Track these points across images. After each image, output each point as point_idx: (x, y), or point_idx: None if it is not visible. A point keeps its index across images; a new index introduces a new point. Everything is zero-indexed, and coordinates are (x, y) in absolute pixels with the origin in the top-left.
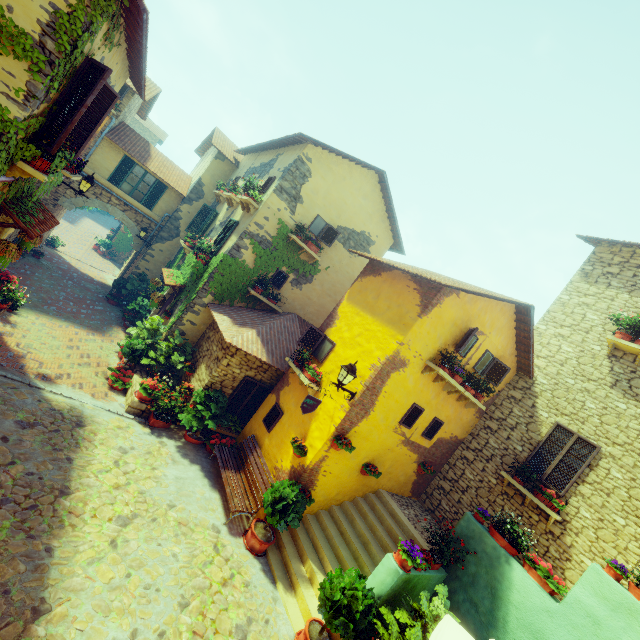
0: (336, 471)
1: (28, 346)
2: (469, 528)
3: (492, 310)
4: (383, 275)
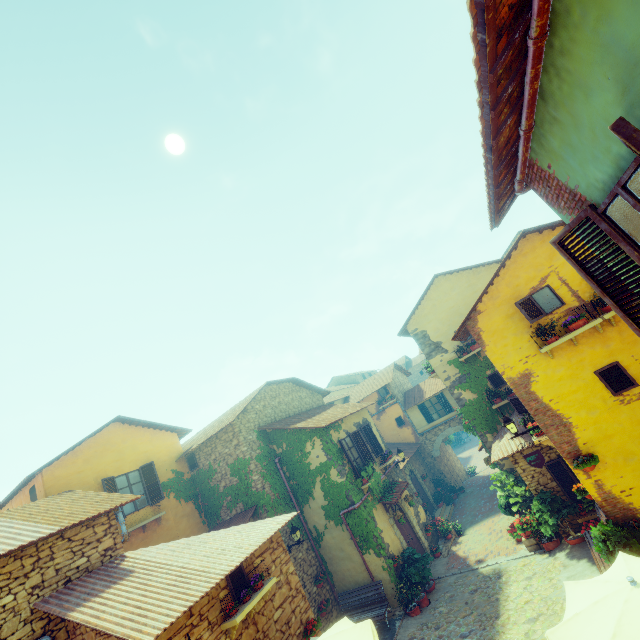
0: (635, 482)
1: (468, 549)
2: None
3: (519, 268)
4: None
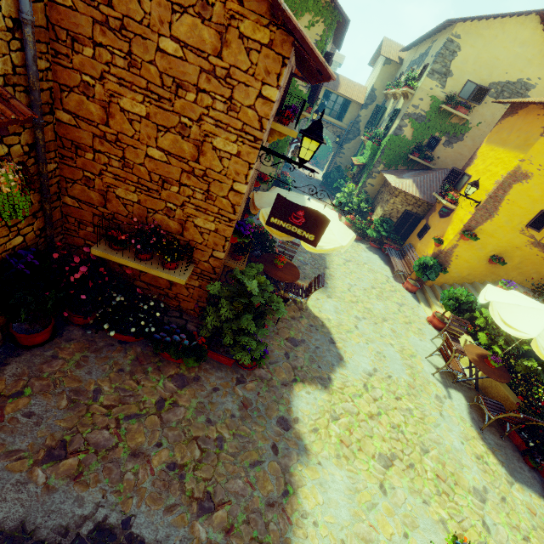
0: (466, 257)
1: None
2: None
3: None
4: (519, 113)
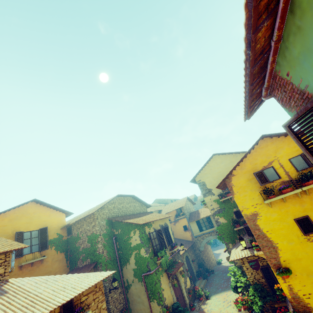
0: (312, 291)
1: (210, 309)
2: None
3: (258, 154)
4: None
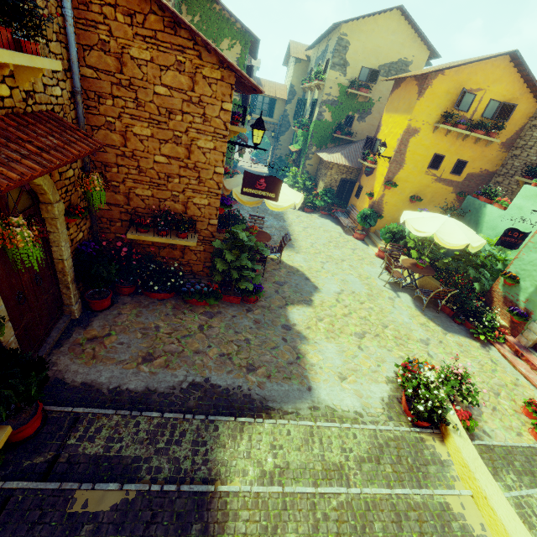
0: (393, 202)
1: None
2: (468, 202)
3: (482, 70)
4: (401, 86)
